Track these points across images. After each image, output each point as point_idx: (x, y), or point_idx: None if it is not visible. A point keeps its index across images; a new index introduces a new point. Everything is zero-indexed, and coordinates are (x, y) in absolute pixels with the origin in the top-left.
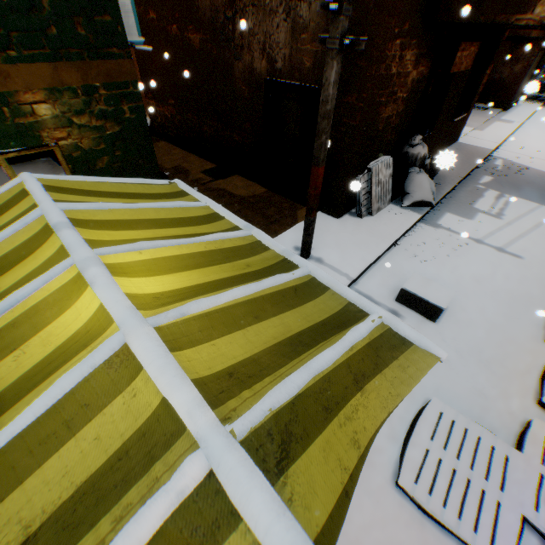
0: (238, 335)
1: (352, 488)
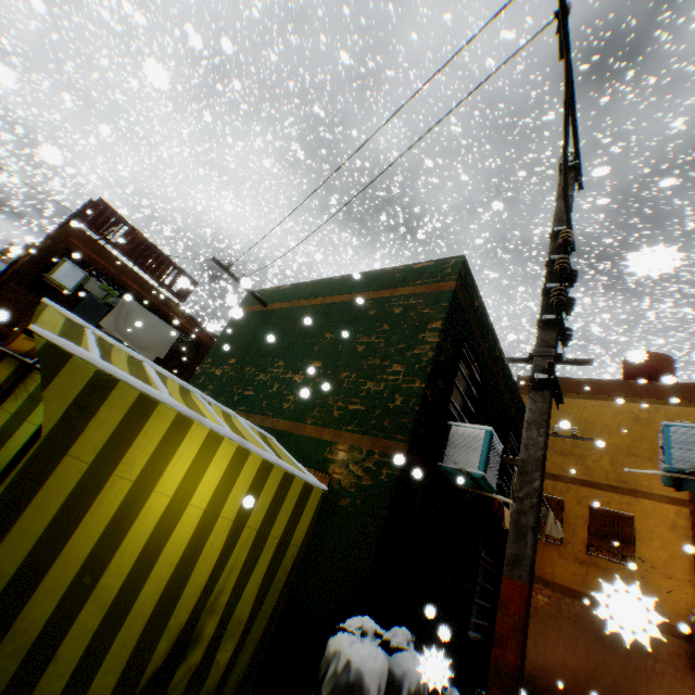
0: (127, 368)
1: (36, 319)
